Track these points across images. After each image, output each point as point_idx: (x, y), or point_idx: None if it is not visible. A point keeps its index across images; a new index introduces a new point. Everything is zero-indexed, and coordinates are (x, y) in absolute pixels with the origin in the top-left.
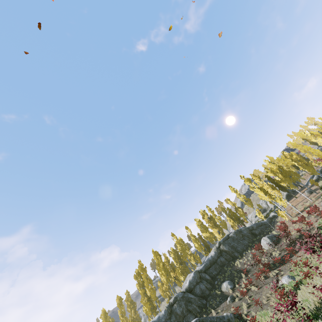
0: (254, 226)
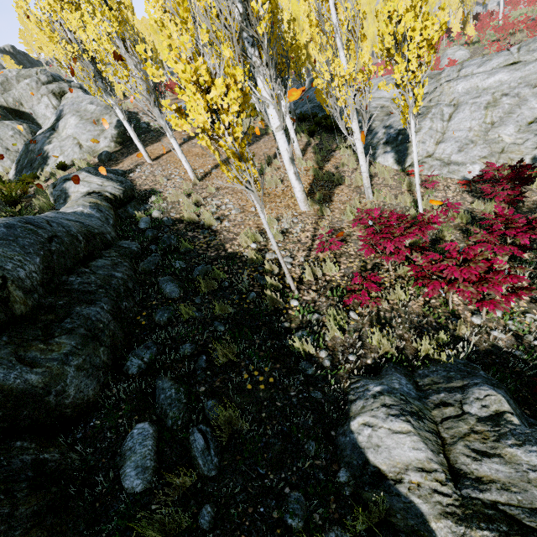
0: (12, 272)
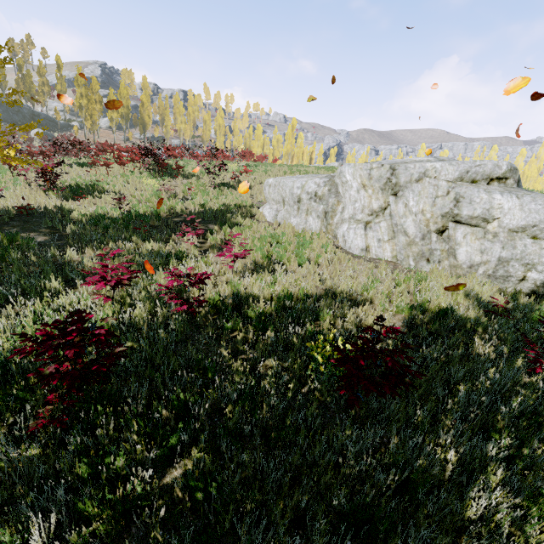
0: (42, 116)
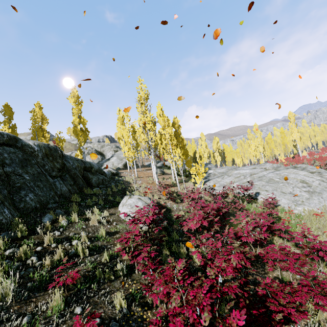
0: (94, 167)
